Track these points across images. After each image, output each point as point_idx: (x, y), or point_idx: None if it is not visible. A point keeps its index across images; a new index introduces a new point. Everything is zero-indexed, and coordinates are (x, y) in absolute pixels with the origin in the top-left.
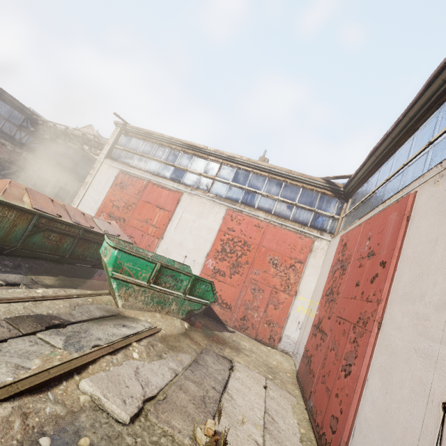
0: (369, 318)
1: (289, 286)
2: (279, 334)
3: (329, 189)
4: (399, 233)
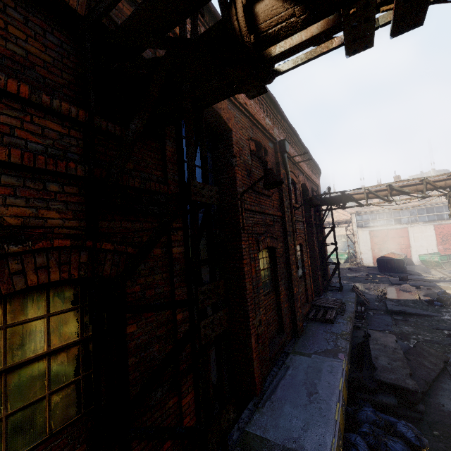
0: None
1: None
2: None
3: None
4: None
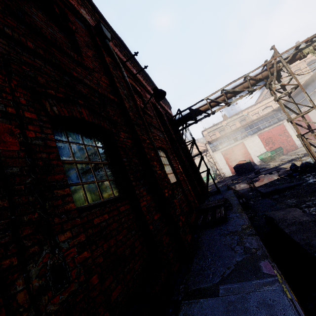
0: (314, 126)
1: (288, 136)
2: (296, 145)
3: (274, 111)
4: (308, 116)
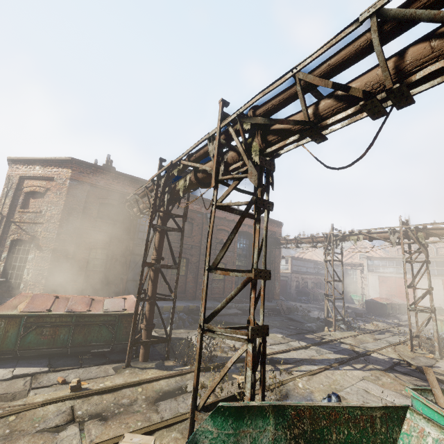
0: None
1: None
2: None
3: None
4: None
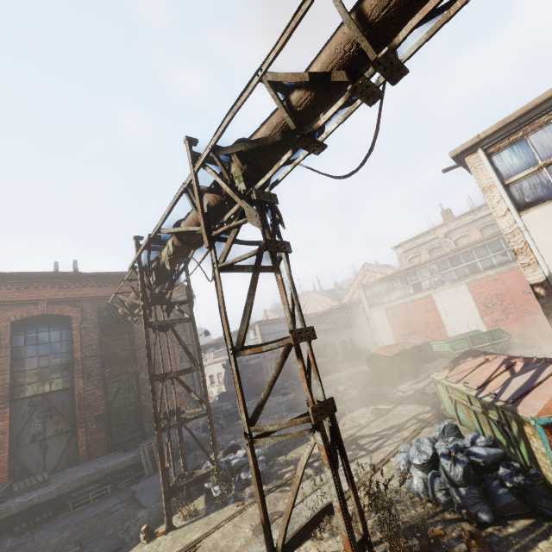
0: None
1: None
2: None
3: None
4: None
